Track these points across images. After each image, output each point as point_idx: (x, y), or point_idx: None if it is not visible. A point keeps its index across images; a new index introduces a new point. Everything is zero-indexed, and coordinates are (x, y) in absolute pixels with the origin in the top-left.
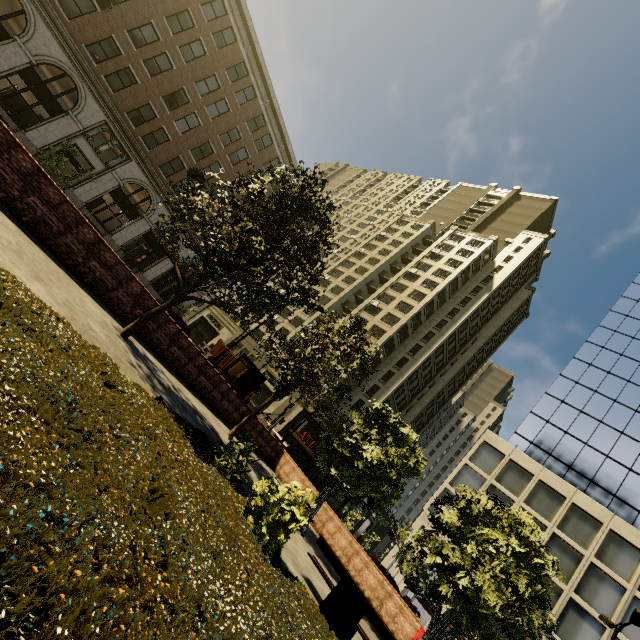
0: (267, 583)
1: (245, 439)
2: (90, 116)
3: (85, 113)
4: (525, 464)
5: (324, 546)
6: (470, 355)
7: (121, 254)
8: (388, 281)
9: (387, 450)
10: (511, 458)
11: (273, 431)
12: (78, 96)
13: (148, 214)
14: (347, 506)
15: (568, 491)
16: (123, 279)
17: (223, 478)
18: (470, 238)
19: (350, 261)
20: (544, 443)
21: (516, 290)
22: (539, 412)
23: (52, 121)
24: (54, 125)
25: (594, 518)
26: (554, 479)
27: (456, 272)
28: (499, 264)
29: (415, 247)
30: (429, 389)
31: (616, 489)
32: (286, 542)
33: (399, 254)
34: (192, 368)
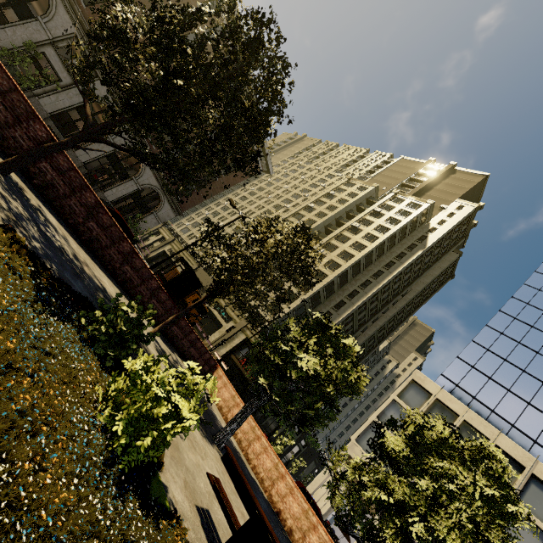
0: (51, 538)
1: (176, 347)
2: (60, 26)
3: (55, 22)
4: (451, 404)
5: (231, 465)
6: (401, 306)
7: (84, 171)
8: (333, 232)
9: (326, 360)
10: (438, 397)
11: (216, 355)
12: (49, 4)
13: (113, 135)
14: (279, 432)
15: (492, 433)
16: (21, 115)
17: (85, 349)
18: (409, 201)
19: (300, 213)
20: (469, 386)
21: (446, 251)
22: (465, 358)
23: (20, 24)
24: (22, 29)
25: (516, 461)
26: (478, 421)
27: (395, 228)
28: (433, 226)
29: (359, 206)
30: (362, 333)
31: (537, 435)
32: (185, 456)
33: (345, 210)
34: (115, 253)
